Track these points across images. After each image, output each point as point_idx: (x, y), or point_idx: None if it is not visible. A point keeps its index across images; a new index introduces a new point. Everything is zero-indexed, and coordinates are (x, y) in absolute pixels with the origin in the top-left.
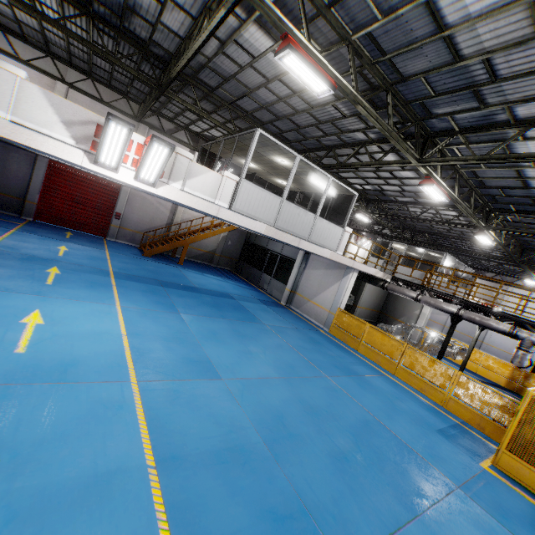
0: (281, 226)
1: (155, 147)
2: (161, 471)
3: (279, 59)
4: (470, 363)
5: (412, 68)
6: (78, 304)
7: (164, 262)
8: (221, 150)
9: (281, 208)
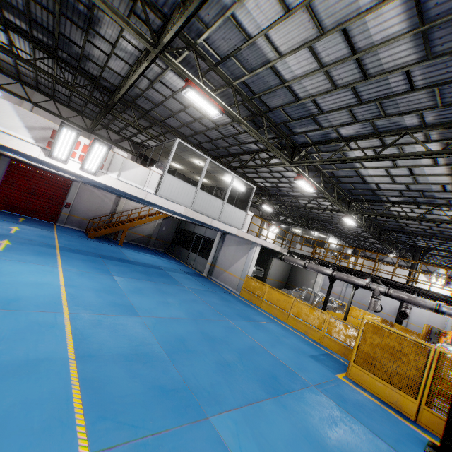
0: (196, 209)
1: (96, 146)
2: (79, 361)
3: (184, 93)
4: (353, 319)
5: (274, 103)
6: (26, 265)
7: (105, 243)
8: (152, 154)
9: (196, 195)
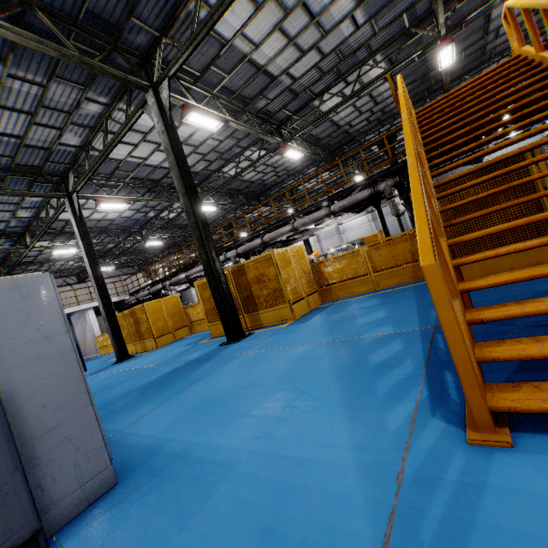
0: None
1: None
2: None
3: None
4: None
5: None
6: None
7: None
8: None
9: None
